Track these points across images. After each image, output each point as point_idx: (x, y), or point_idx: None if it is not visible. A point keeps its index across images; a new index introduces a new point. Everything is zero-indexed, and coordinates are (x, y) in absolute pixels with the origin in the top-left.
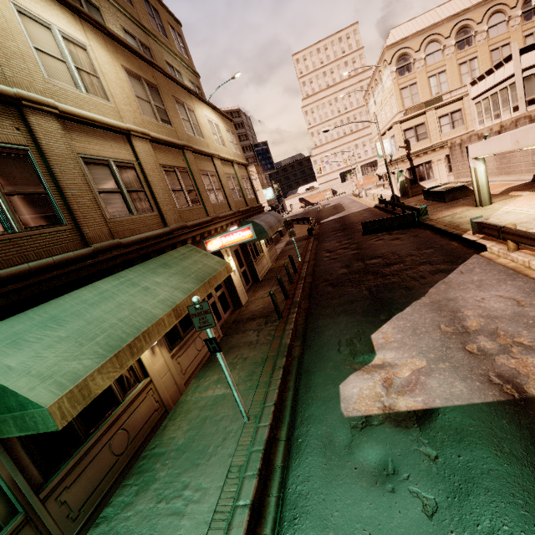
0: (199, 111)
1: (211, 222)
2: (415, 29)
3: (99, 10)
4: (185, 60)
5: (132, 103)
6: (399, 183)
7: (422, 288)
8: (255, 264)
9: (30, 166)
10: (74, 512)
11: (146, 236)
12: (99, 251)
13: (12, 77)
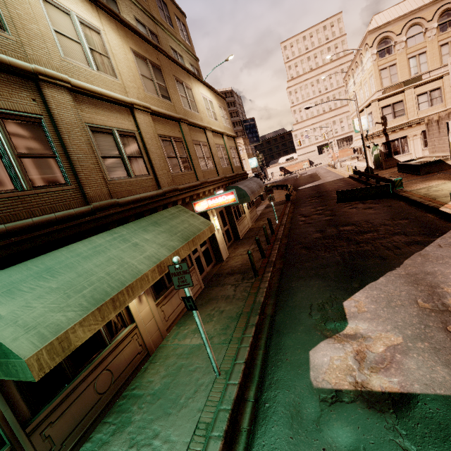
0: (196, 89)
1: (200, 186)
2: (398, 14)
3: (115, 2)
4: (187, 46)
5: (137, 80)
6: (373, 156)
7: (397, 259)
8: (237, 224)
9: (42, 133)
10: (57, 445)
11: (141, 196)
12: (98, 209)
13: (33, 55)
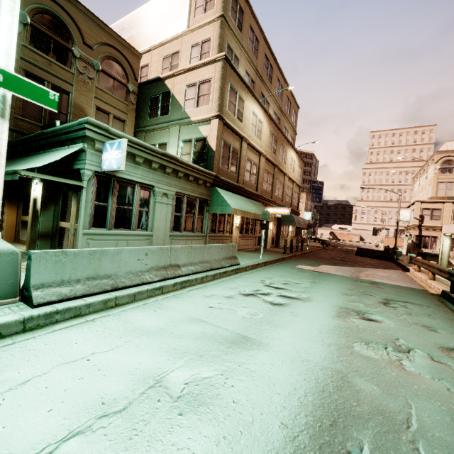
0: (289, 152)
1: (272, 202)
2: None
3: (269, 104)
4: (293, 126)
5: (266, 143)
6: (407, 244)
7: (359, 267)
8: (281, 237)
9: (237, 155)
10: None
11: (251, 191)
12: (240, 187)
13: (244, 131)
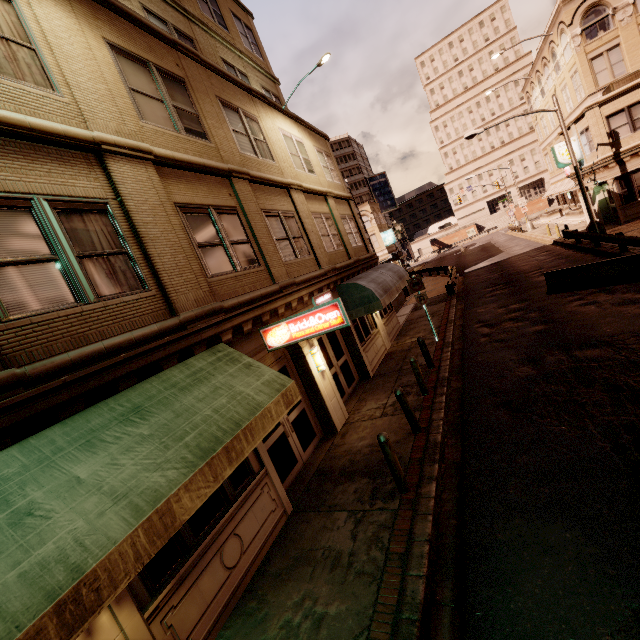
0: (268, 122)
1: (278, 295)
2: None
3: None
4: (256, 60)
5: (120, 99)
6: (596, 203)
7: None
8: (362, 350)
9: None
10: None
11: (110, 345)
12: None
13: None
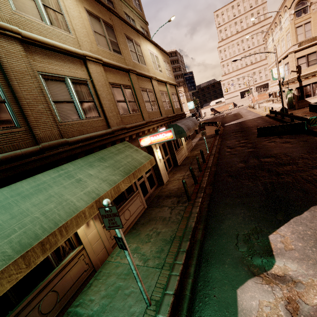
0: (144, 46)
1: (145, 125)
2: None
3: None
4: (138, 12)
5: (90, 36)
6: (287, 99)
7: None
8: (176, 154)
9: None
10: None
11: (91, 135)
12: (47, 148)
13: None
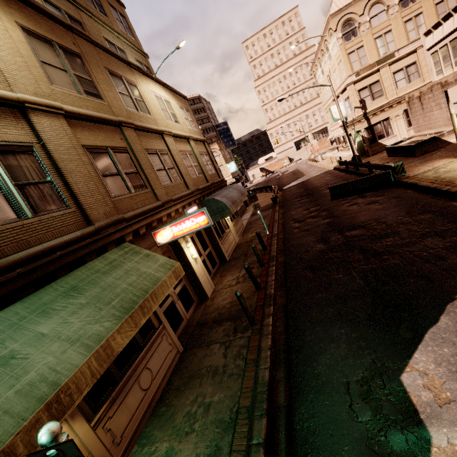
0: (143, 86)
1: (161, 208)
2: None
3: None
4: (130, 40)
5: (34, 69)
6: (356, 143)
7: (449, 278)
8: (220, 243)
9: None
10: None
11: (47, 247)
12: None
13: None
